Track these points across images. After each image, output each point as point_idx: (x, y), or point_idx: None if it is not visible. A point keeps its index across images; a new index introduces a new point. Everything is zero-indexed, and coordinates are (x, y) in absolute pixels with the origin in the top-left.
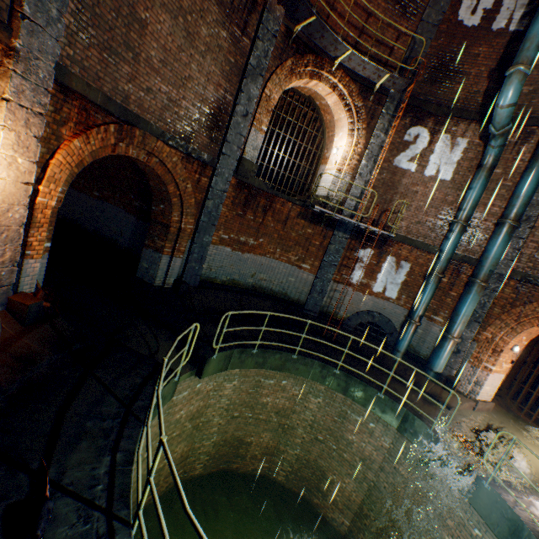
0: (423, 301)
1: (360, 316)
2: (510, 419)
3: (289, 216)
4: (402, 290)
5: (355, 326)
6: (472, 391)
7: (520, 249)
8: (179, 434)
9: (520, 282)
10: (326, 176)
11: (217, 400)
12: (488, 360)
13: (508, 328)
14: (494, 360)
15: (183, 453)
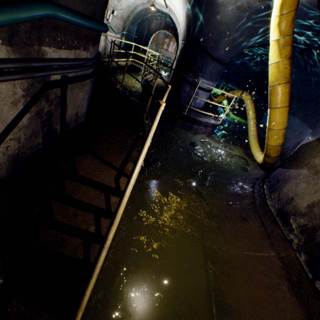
0: None
1: (166, 58)
2: None
3: None
4: (174, 50)
5: (165, 61)
6: None
7: None
8: None
9: None
10: None
11: None
12: None
13: None
14: None
15: None
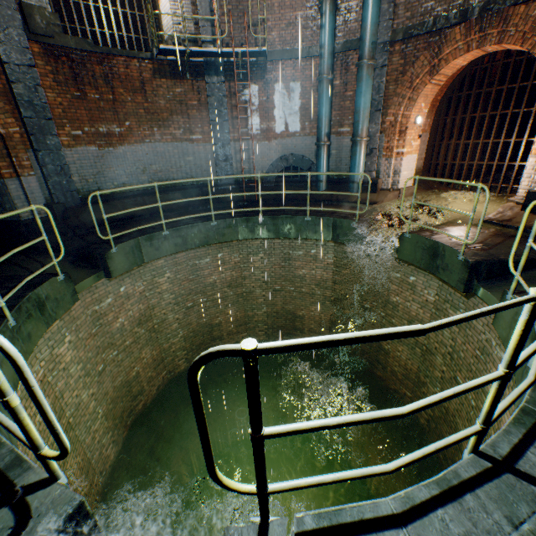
0: (324, 117)
1: (275, 166)
2: (433, 195)
3: (144, 80)
4: (303, 117)
5: (276, 179)
6: (393, 183)
7: (394, 0)
8: (135, 342)
9: (404, 42)
10: (163, 8)
11: (159, 298)
12: (398, 144)
13: (406, 102)
14: (403, 142)
15: (154, 357)
